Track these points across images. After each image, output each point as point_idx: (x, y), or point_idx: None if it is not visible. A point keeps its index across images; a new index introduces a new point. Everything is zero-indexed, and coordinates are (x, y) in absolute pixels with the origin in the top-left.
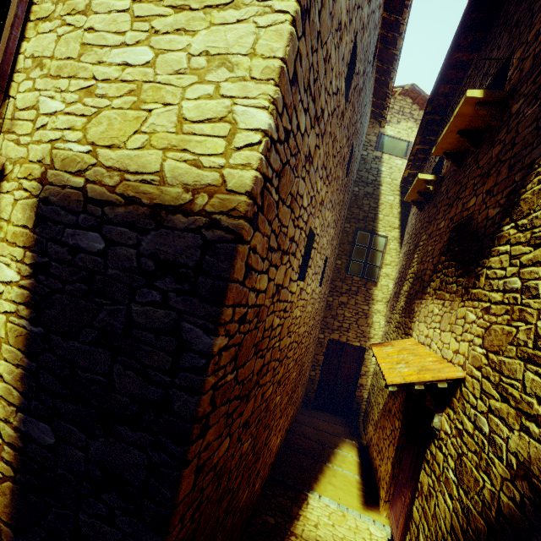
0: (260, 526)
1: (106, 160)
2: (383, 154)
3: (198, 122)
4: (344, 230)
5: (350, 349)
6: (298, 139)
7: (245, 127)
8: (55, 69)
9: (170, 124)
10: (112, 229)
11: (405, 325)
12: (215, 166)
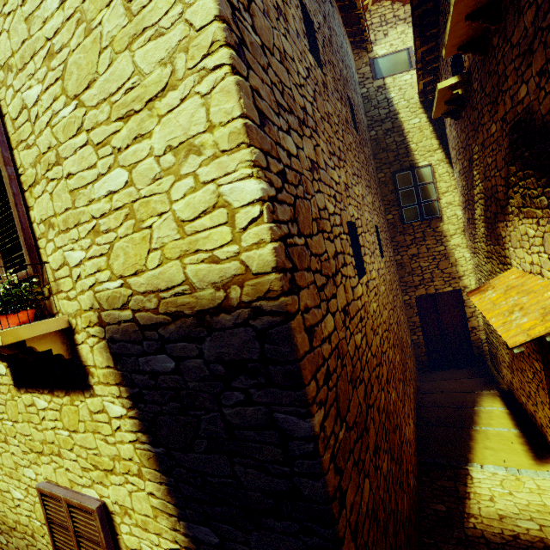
0: (432, 517)
1: (139, 286)
2: (384, 79)
3: (195, 219)
4: (380, 182)
5: (443, 297)
6: (295, 164)
7: (240, 204)
8: (62, 224)
9: (173, 232)
10: (173, 347)
11: (497, 253)
12: (231, 255)
